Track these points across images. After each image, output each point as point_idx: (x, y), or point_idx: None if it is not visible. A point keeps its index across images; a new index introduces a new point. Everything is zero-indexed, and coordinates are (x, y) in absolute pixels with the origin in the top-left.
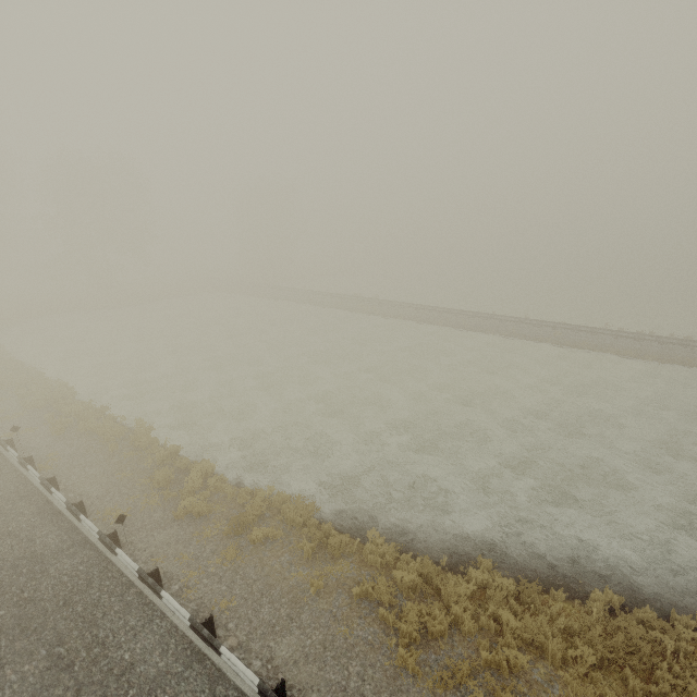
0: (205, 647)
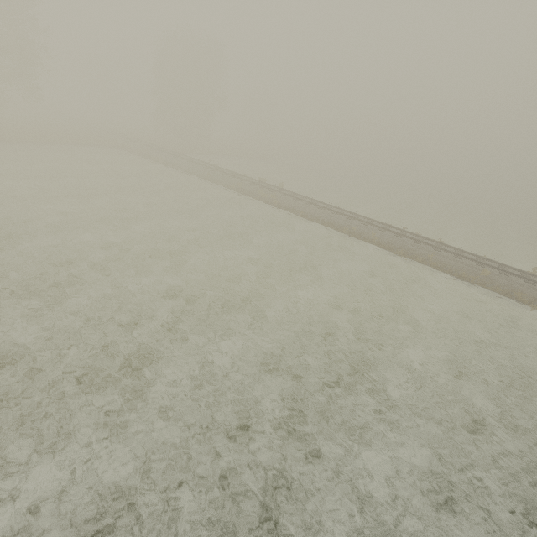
0: None
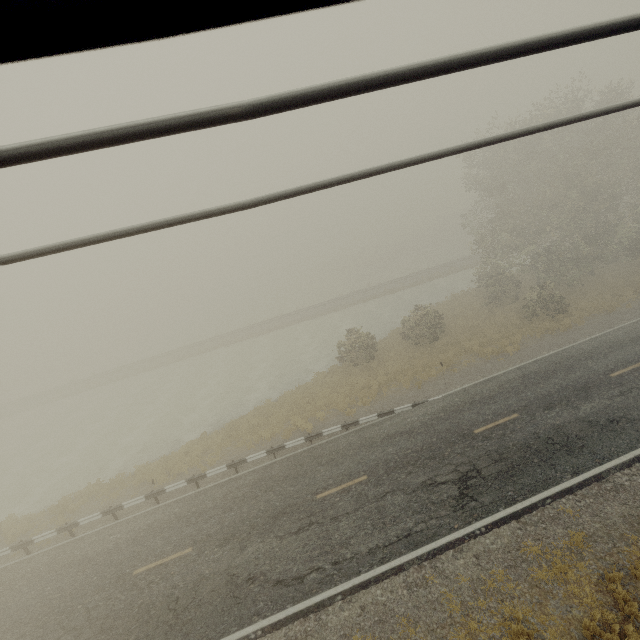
0: (70, 540)
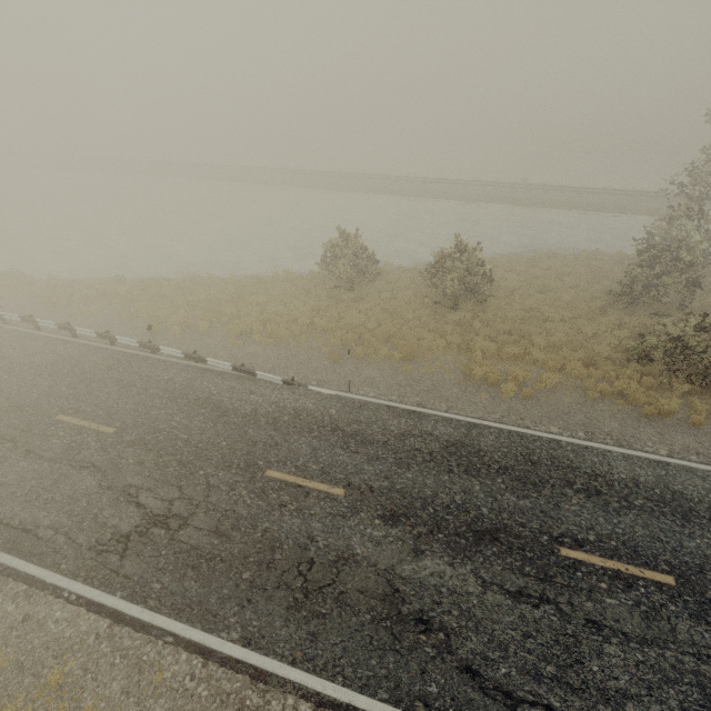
0: None
